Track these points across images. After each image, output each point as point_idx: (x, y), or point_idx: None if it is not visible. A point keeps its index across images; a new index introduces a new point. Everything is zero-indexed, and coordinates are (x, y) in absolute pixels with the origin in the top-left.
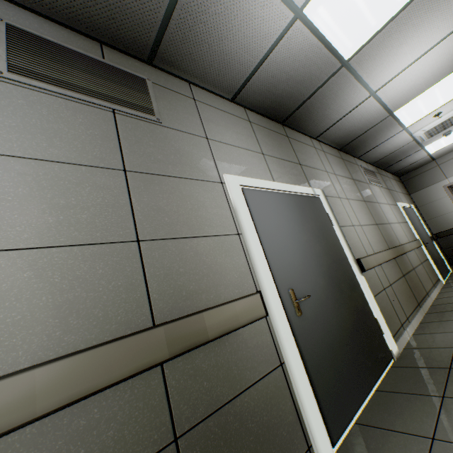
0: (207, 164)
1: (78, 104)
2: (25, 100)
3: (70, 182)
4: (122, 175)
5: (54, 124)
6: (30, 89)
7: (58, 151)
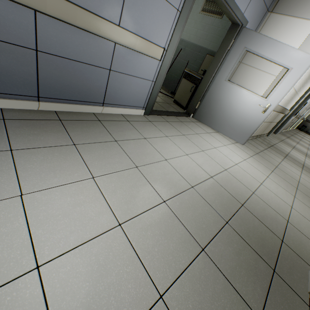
0: None
1: None
2: None
3: None
4: None
5: None
6: None
7: None
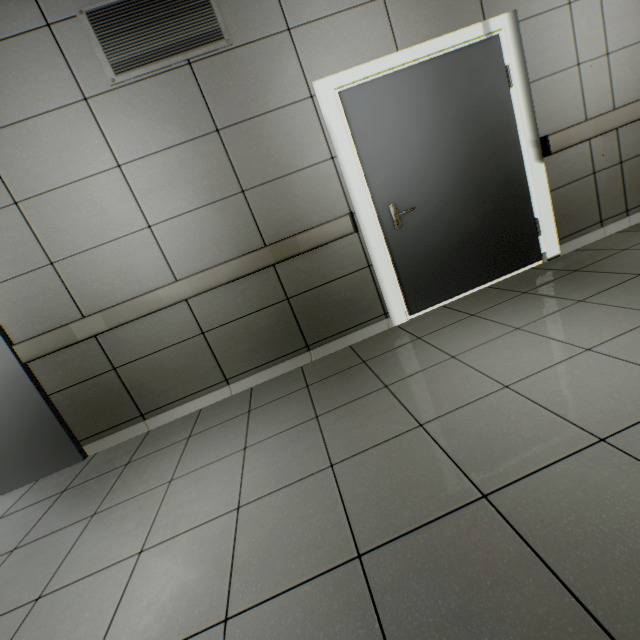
0: (291, 78)
1: (163, 76)
2: (136, 98)
3: (189, 160)
4: (217, 137)
5: (160, 111)
6: (133, 84)
7: (172, 136)
